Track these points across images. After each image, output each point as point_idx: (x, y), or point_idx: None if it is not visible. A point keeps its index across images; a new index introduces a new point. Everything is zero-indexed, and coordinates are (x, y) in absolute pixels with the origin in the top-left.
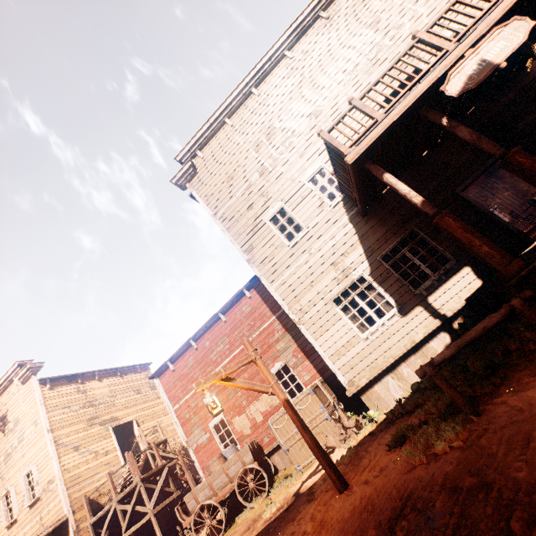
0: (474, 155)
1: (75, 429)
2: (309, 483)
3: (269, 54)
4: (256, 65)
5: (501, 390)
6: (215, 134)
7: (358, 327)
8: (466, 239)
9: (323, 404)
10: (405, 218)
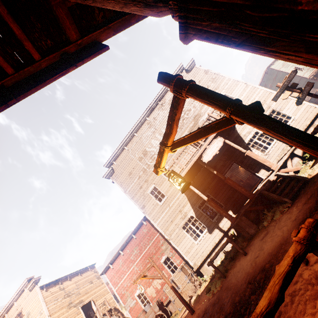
0: (224, 163)
1: (62, 312)
2: (183, 315)
3: (139, 120)
4: (135, 124)
5: (232, 267)
6: (120, 153)
7: (194, 238)
8: (218, 210)
9: (186, 275)
10: (204, 189)
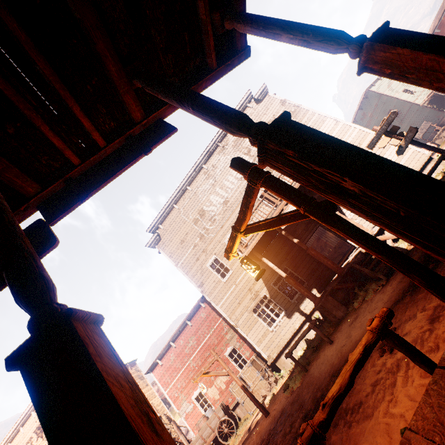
0: (306, 226)
1: None
2: (256, 419)
3: (194, 168)
4: (187, 174)
5: (315, 358)
6: (169, 214)
7: (268, 324)
8: (298, 289)
9: (258, 371)
10: (281, 261)
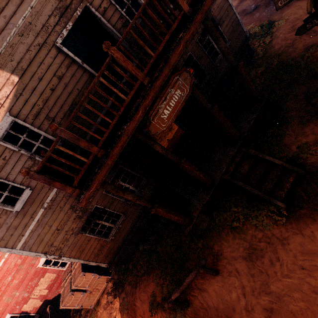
0: None
1: None
2: None
3: None
4: None
5: (191, 283)
6: None
7: (104, 234)
8: (168, 216)
9: (94, 272)
10: None
